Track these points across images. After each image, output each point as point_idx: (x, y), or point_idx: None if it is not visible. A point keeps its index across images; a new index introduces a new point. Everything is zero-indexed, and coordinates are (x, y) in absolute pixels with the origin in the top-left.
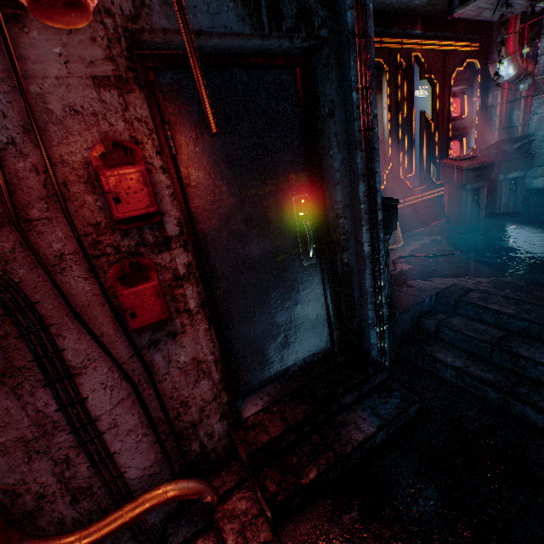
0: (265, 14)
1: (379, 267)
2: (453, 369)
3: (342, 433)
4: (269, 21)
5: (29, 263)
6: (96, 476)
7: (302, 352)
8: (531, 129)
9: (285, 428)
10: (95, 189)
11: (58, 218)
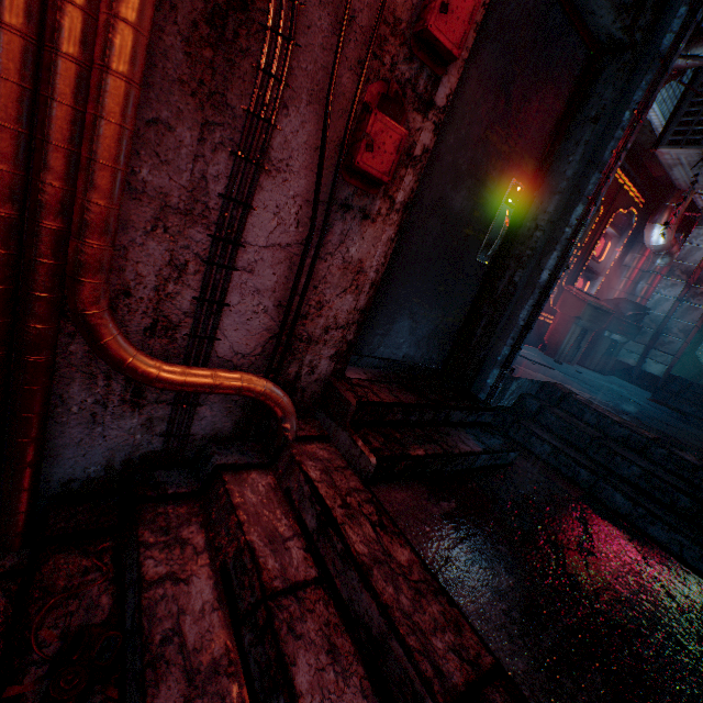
0: None
1: (541, 305)
2: (550, 445)
3: (447, 439)
4: None
5: None
6: (191, 318)
7: (418, 354)
8: (648, 305)
9: (398, 402)
10: None
11: None
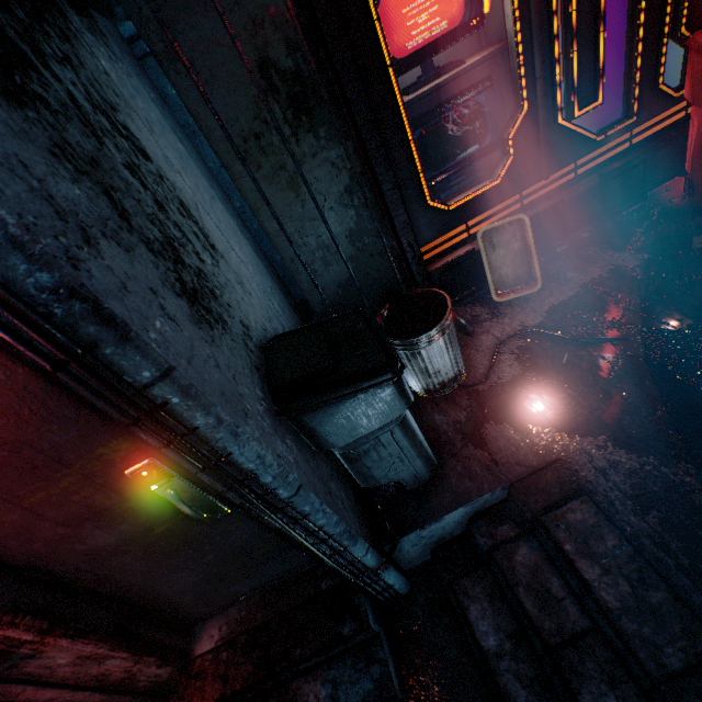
0: None
1: (323, 536)
2: (477, 650)
3: None
4: None
5: None
6: None
7: (267, 578)
8: None
9: (219, 698)
10: None
11: None
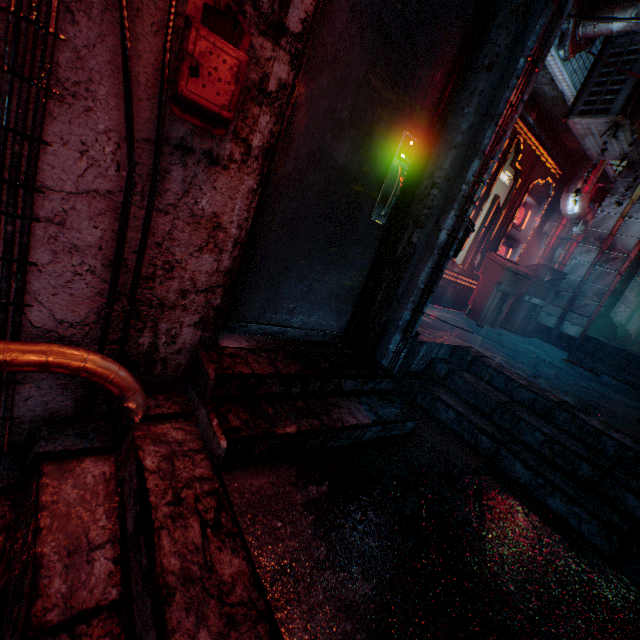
0: None
1: (441, 267)
2: (454, 411)
3: (333, 411)
4: None
5: None
6: None
7: (314, 320)
8: (565, 270)
9: (273, 373)
10: None
11: None
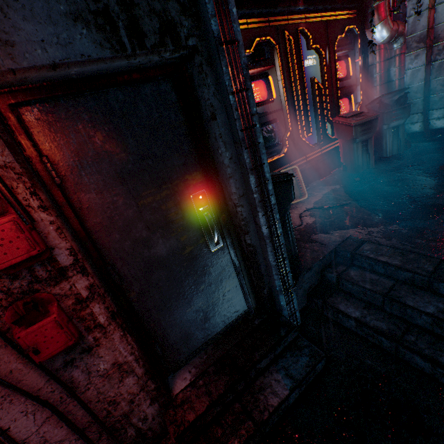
0: (125, 34)
1: (279, 243)
2: (353, 320)
3: (260, 399)
4: (130, 41)
5: None
6: None
7: (222, 322)
8: (406, 82)
9: (209, 404)
10: None
11: None
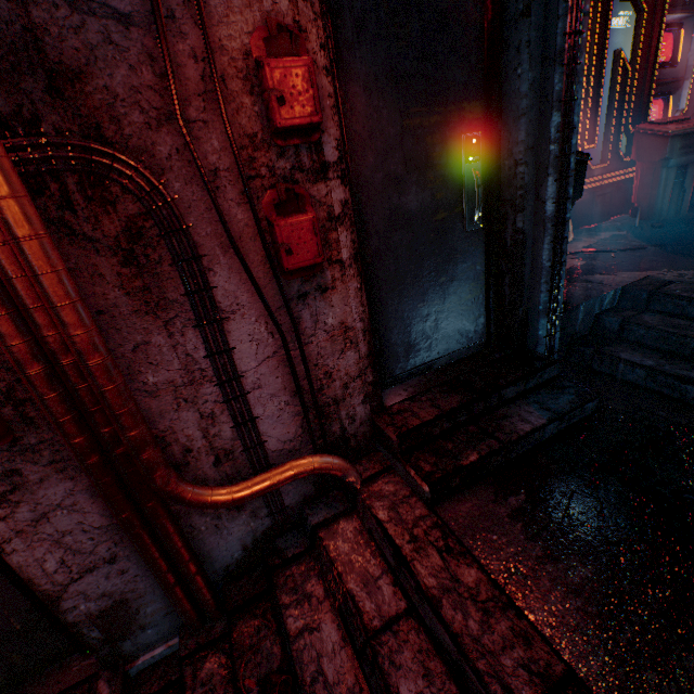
0: None
1: (562, 235)
2: (642, 368)
3: (504, 425)
4: None
5: (184, 176)
6: (238, 440)
7: (452, 343)
8: None
9: (438, 414)
10: (253, 90)
11: (214, 122)
